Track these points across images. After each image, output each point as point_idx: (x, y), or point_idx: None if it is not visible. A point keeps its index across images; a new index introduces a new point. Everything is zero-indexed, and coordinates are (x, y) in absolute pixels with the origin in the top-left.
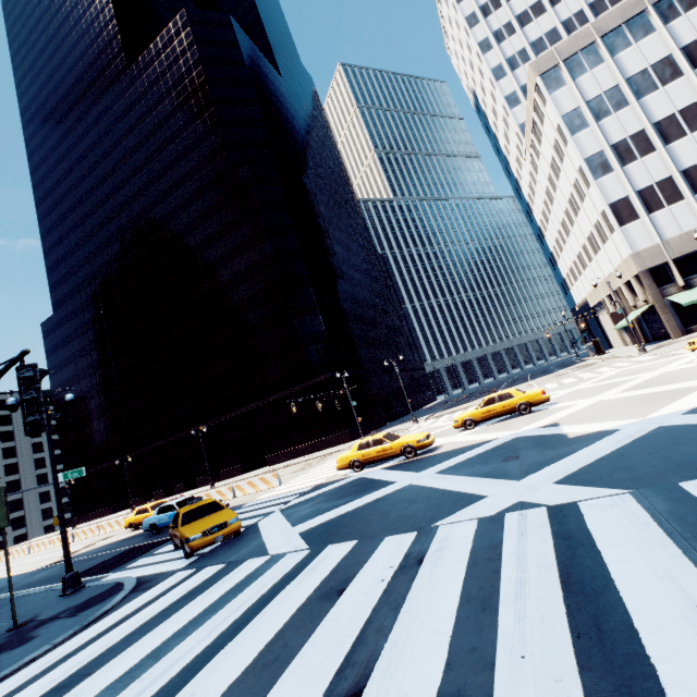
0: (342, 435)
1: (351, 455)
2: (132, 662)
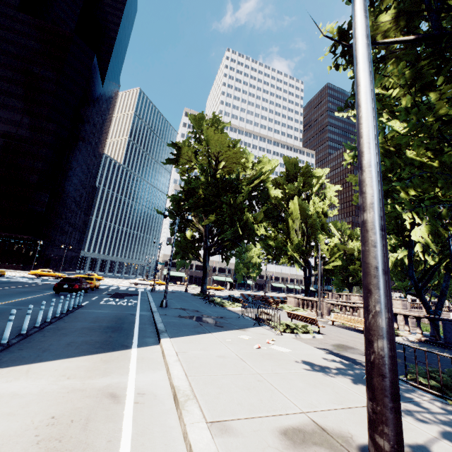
0: (18, 266)
1: (37, 272)
2: (8, 280)
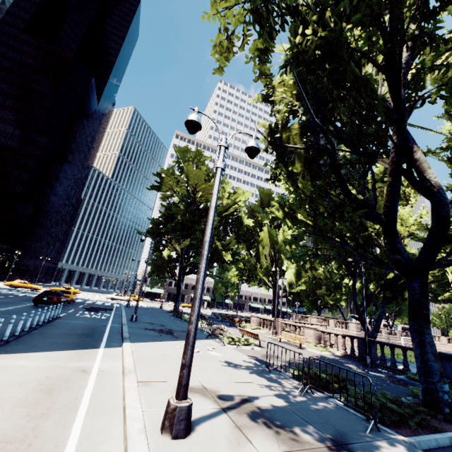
0: None
1: (13, 283)
2: None
